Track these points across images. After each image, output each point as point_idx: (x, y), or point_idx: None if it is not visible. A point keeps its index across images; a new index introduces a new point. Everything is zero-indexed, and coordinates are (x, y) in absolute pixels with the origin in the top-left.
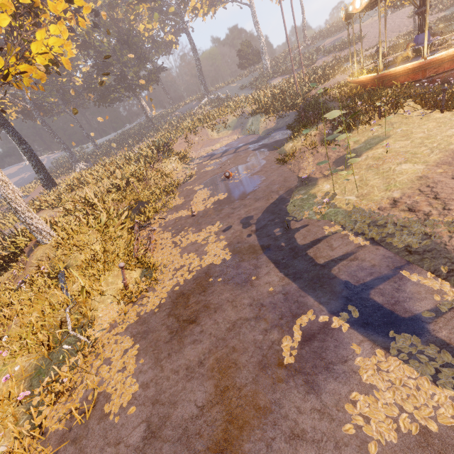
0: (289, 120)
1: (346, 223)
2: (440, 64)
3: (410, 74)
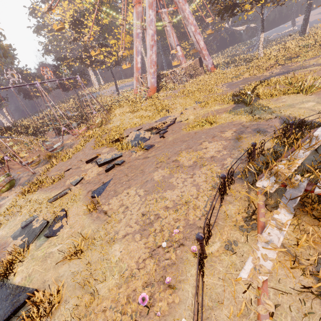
0: None
1: None
2: None
3: None
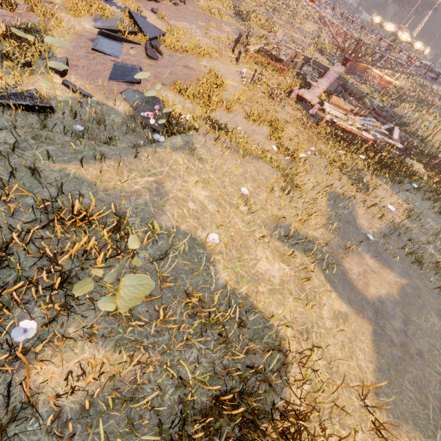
0: None
1: None
2: None
3: None
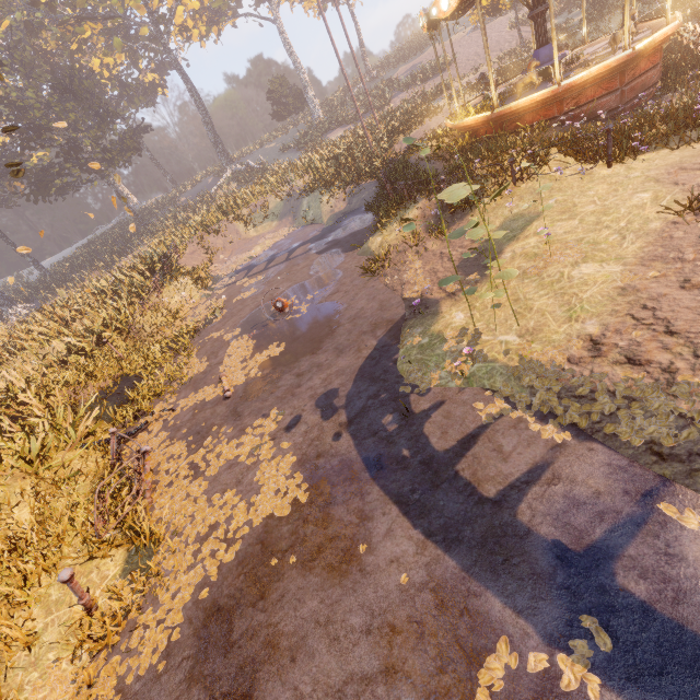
0: (367, 195)
1: (514, 392)
2: (581, 91)
3: (540, 109)
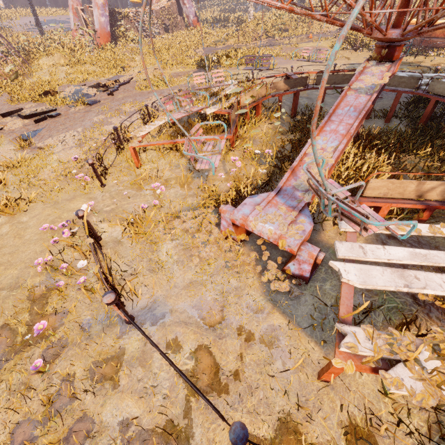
0: None
1: None
2: None
3: None
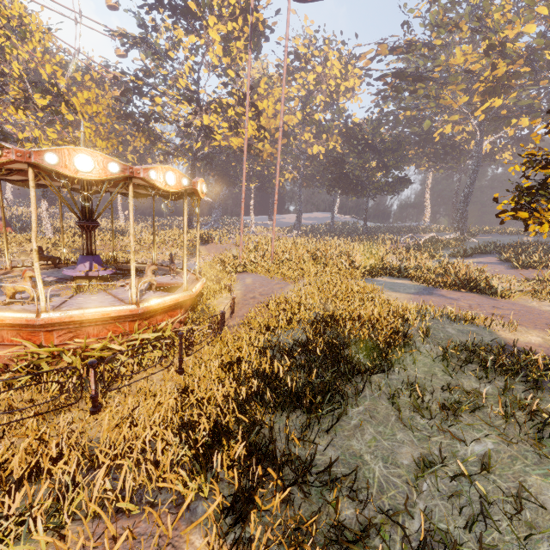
0: None
1: None
2: None
3: None
